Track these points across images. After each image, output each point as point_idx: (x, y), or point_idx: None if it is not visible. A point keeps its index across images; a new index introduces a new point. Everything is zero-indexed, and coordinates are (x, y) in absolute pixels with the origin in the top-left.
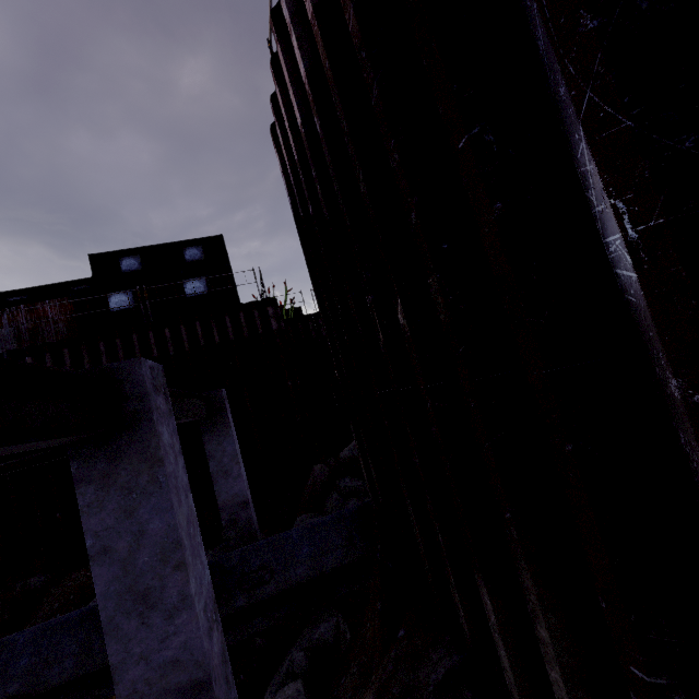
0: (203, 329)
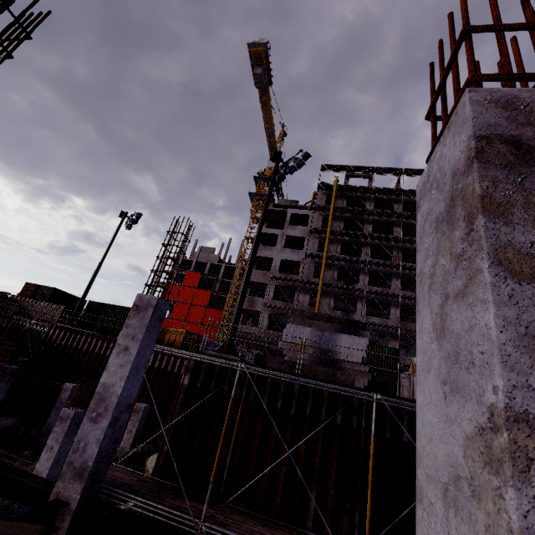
0: None
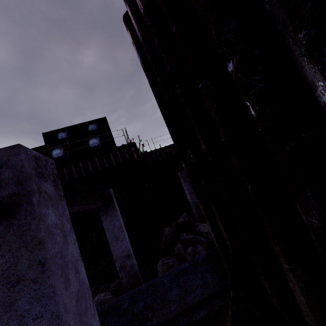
0: (99, 161)
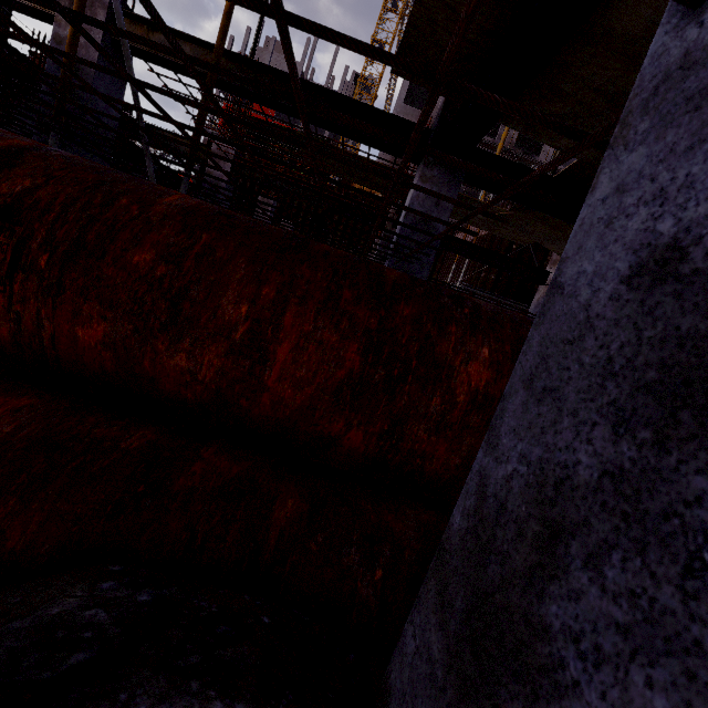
0: None
